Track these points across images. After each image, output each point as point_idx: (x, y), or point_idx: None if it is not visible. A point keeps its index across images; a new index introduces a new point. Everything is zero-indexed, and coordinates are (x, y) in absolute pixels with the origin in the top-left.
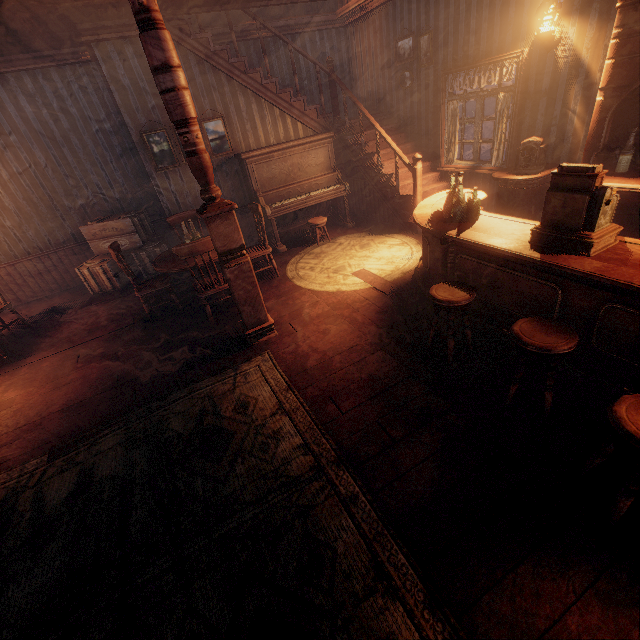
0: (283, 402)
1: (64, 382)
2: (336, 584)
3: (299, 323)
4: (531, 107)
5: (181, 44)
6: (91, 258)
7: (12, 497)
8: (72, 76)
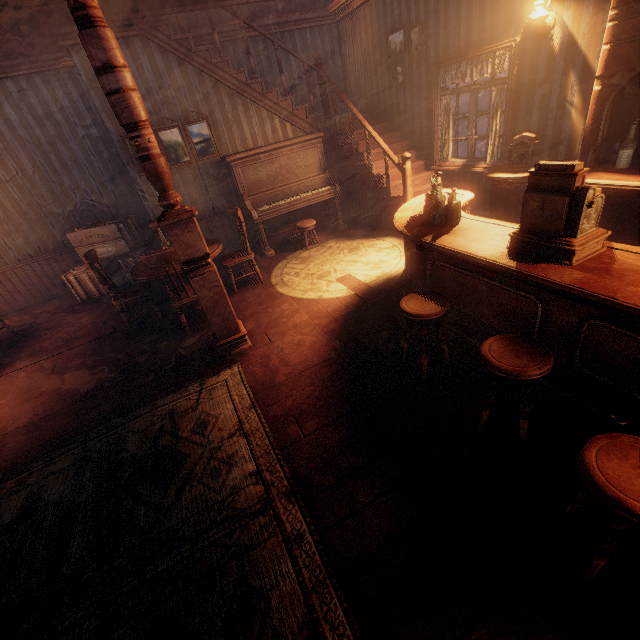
0: (243, 422)
1: (35, 394)
2: None
3: (275, 333)
4: (526, 100)
5: (161, 46)
6: (79, 265)
7: None
8: (56, 82)
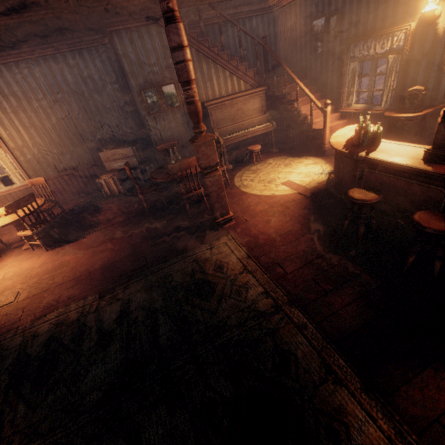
0: (246, 265)
1: (99, 251)
2: (300, 375)
3: (248, 216)
4: (414, 65)
5: None
6: (105, 173)
7: (82, 318)
8: (96, 54)
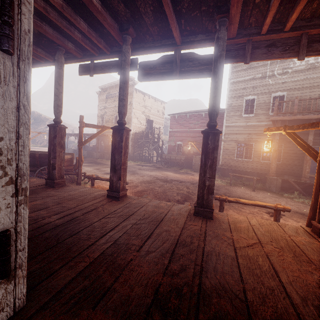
0: None
1: None
2: None
3: None
4: None
5: None
6: None
7: None
8: None
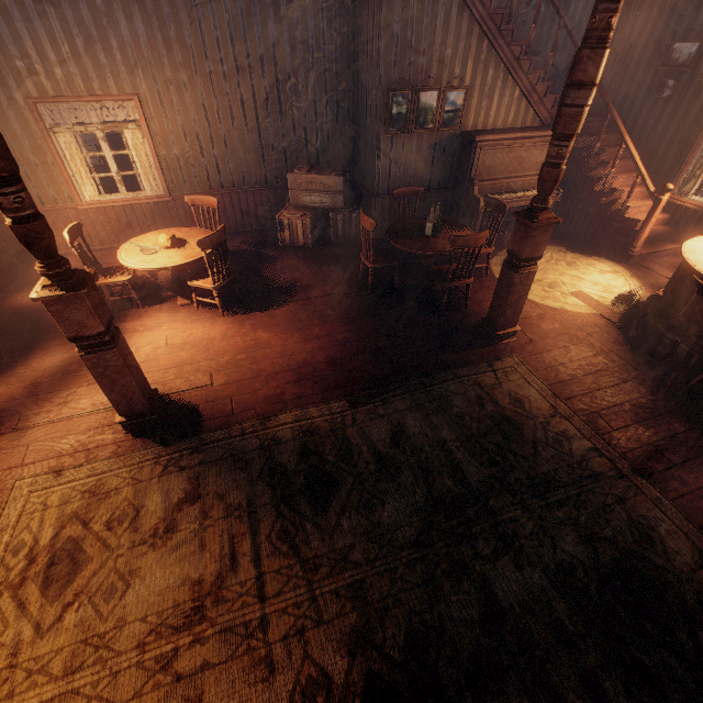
0: (556, 407)
1: (312, 336)
2: (670, 555)
3: (534, 333)
4: None
5: None
6: (284, 207)
7: (338, 430)
8: (324, 3)
